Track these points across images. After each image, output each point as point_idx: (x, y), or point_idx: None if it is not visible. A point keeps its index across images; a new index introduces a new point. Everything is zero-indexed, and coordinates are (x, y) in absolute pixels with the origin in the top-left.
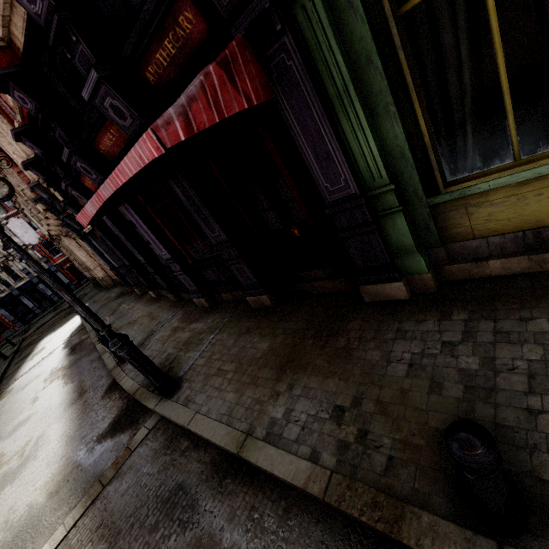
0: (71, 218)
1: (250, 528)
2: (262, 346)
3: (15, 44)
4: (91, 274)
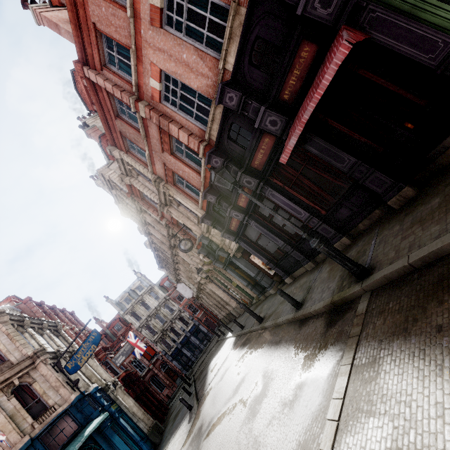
0: (222, 250)
1: None
2: (433, 203)
3: (211, 140)
4: (225, 310)
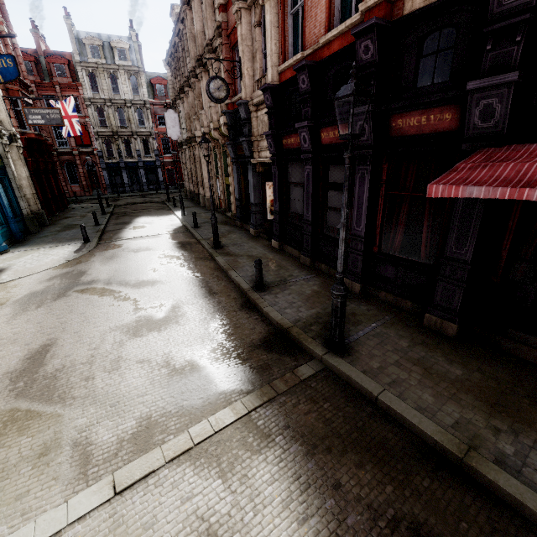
0: (250, 144)
1: (495, 536)
2: (453, 370)
3: (401, 3)
4: (196, 188)
